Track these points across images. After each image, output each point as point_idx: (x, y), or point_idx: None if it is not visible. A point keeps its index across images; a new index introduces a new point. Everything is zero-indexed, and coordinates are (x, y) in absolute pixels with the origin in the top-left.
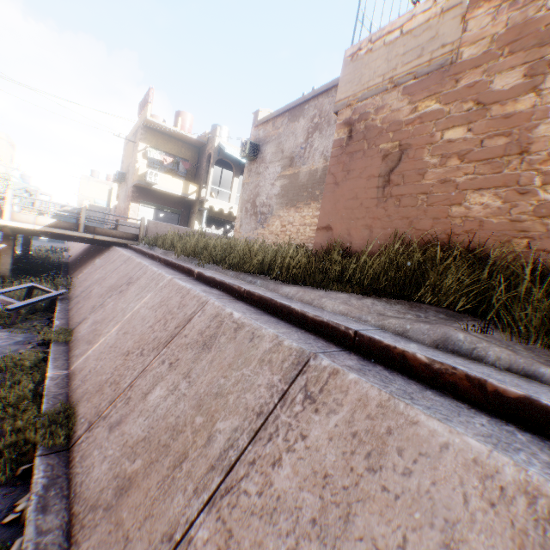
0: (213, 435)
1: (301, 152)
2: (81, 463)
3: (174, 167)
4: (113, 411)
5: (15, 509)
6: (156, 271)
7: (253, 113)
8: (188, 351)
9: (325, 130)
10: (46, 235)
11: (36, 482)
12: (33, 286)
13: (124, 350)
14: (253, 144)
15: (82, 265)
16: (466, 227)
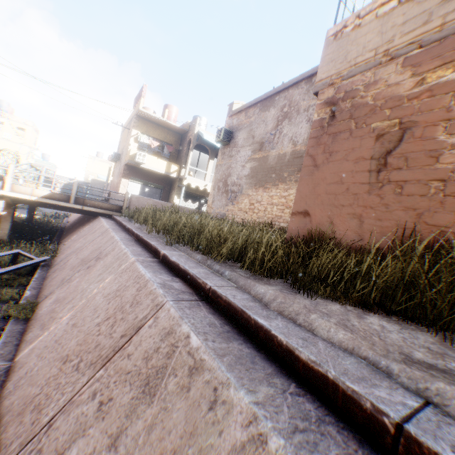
0: None
1: (270, 138)
2: None
3: (159, 150)
4: None
5: None
6: (123, 250)
7: (229, 105)
8: (126, 386)
9: (294, 117)
10: (42, 204)
11: None
12: (18, 252)
13: (65, 351)
14: (227, 131)
15: (72, 232)
16: None
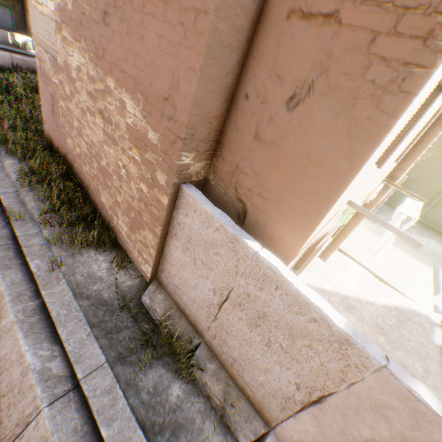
0: None
1: None
2: None
3: None
4: None
5: None
6: None
7: None
8: None
9: None
10: None
11: None
12: None
13: None
14: None
15: None
16: (70, 151)
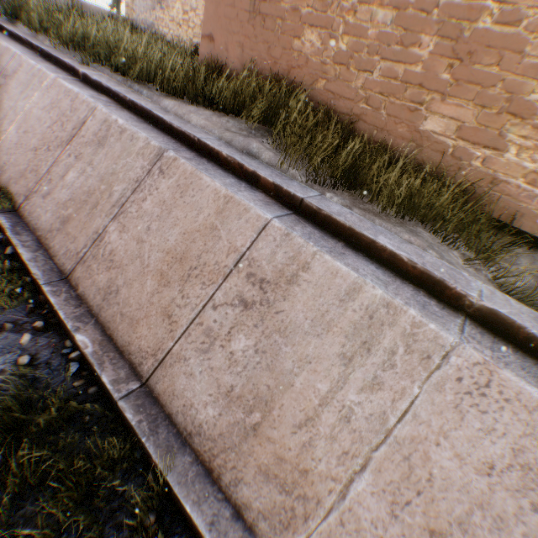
0: (113, 193)
1: None
2: (31, 216)
3: None
4: (42, 188)
5: None
6: (36, 67)
7: None
8: (88, 147)
9: None
10: None
11: (5, 224)
12: None
13: (32, 146)
14: None
15: None
16: (299, 63)
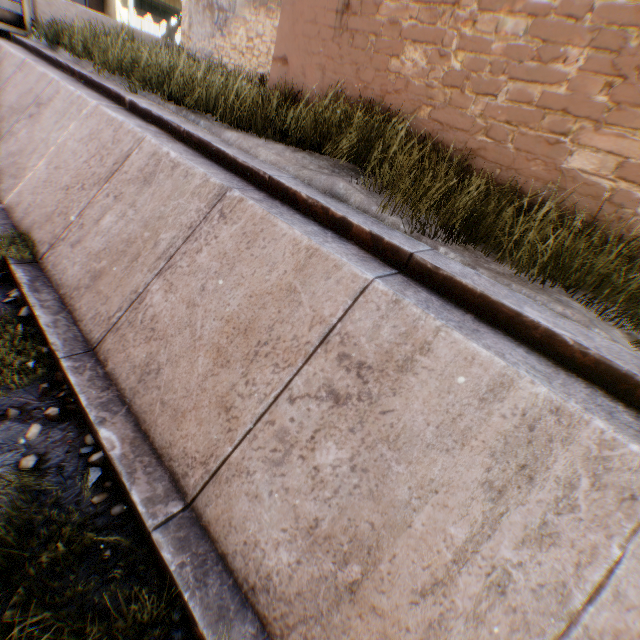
0: (158, 242)
1: None
2: (55, 269)
3: None
4: (71, 234)
5: (10, 296)
6: (75, 93)
7: None
8: (131, 186)
9: None
10: None
11: (21, 278)
12: None
13: (62, 185)
14: None
15: None
16: (397, 87)
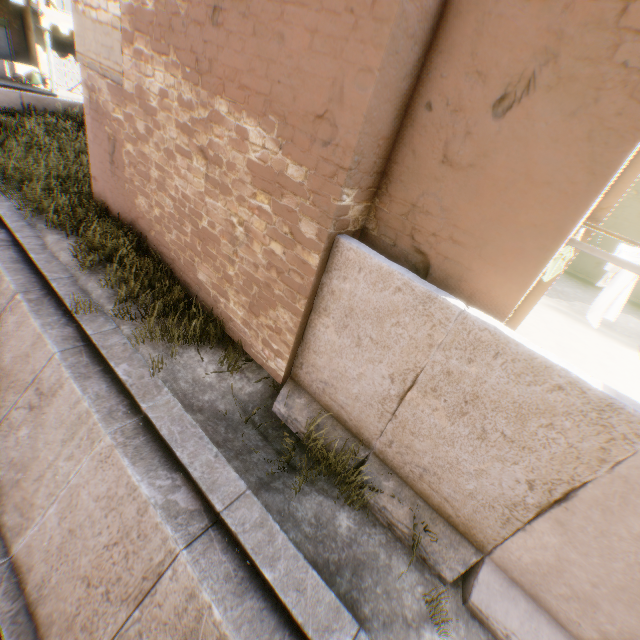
0: None
1: None
2: None
3: None
4: None
5: None
6: None
7: None
8: None
9: None
10: None
11: None
12: None
13: None
14: None
15: None
16: (141, 215)
